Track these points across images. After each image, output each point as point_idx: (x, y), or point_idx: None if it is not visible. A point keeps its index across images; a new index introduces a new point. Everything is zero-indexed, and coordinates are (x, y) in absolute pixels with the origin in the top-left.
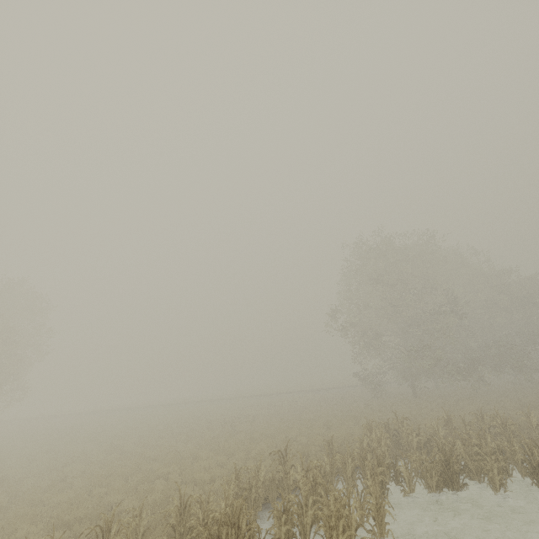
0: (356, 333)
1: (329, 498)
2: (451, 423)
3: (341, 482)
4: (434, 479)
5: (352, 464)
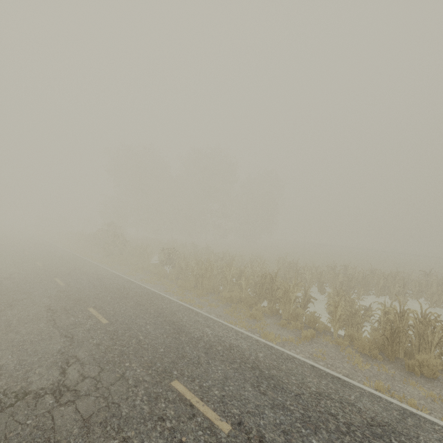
0: None
1: None
2: None
3: None
4: None
5: None
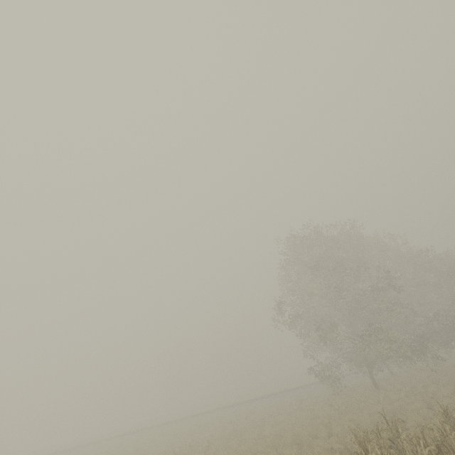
0: (305, 324)
1: None
2: (452, 417)
3: None
4: None
5: None
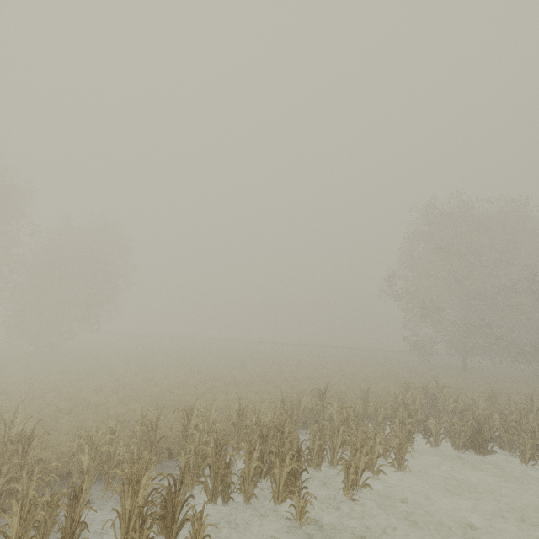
0: (410, 301)
1: (358, 431)
2: (495, 399)
3: (371, 424)
4: (462, 440)
5: (384, 412)
